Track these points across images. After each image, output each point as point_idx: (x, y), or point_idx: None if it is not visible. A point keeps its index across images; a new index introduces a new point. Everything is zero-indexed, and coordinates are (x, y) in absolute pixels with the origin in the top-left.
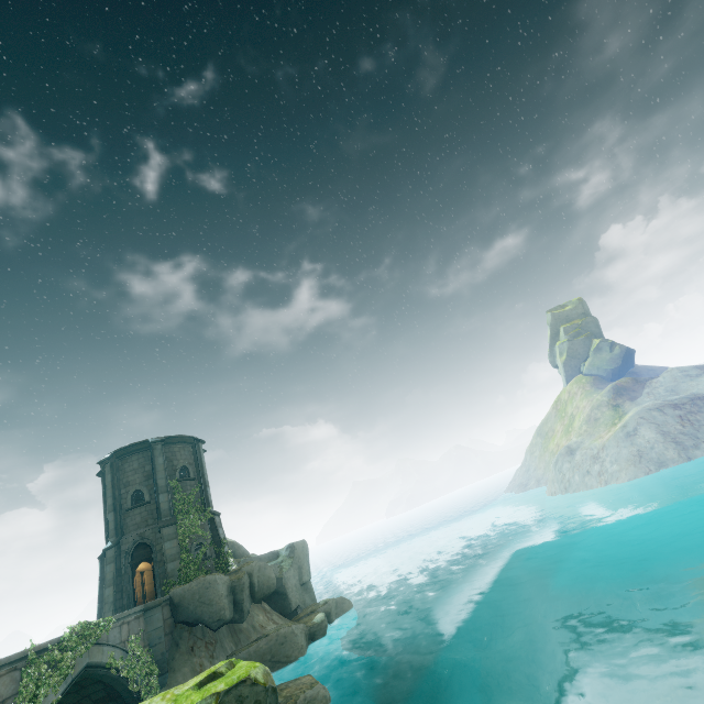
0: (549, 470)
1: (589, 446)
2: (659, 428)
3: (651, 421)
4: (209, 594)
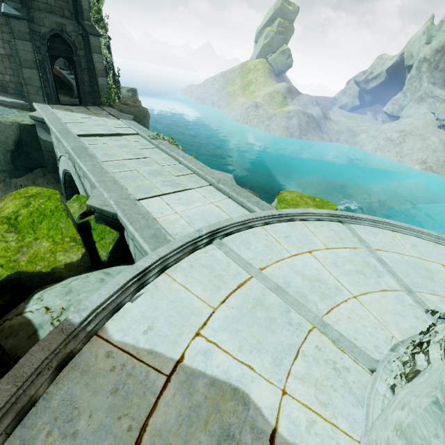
0: (223, 102)
1: (267, 110)
2: (299, 121)
3: (299, 117)
4: (145, 121)
